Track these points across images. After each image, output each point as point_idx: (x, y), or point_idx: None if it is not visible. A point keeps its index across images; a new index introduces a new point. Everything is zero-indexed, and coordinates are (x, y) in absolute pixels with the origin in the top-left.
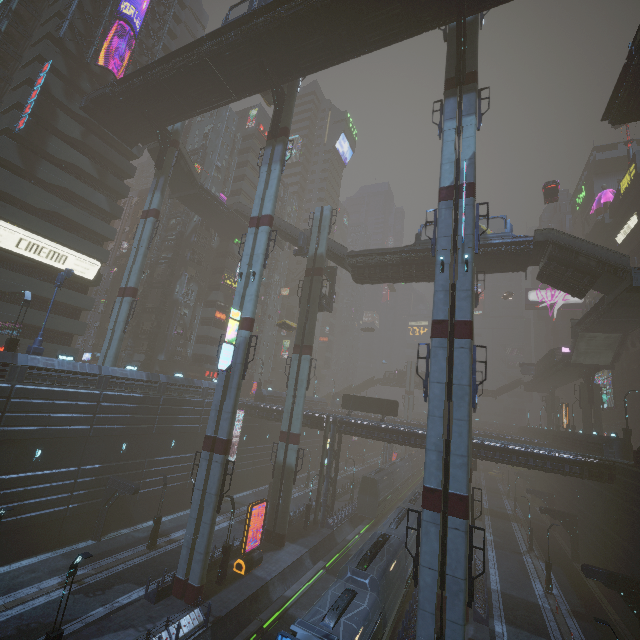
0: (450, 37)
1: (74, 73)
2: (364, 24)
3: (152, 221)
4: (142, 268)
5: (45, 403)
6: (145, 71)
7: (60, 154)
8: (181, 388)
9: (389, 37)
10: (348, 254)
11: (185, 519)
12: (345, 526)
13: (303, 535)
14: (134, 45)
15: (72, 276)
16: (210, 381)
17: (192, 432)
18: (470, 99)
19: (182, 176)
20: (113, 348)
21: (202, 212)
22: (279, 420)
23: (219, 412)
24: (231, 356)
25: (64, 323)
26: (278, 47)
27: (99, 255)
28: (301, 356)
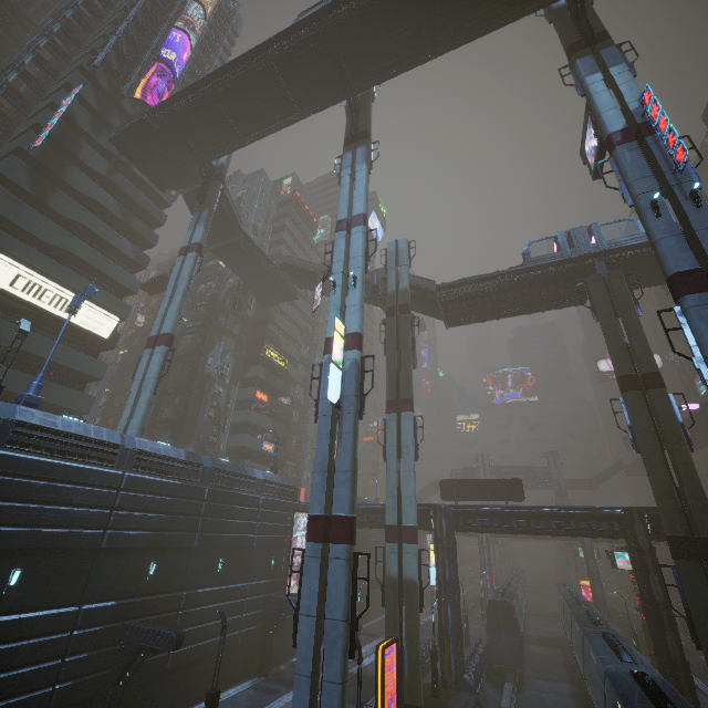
0: (558, 15)
1: (104, 108)
2: (462, 5)
3: (194, 256)
4: (181, 310)
5: (36, 484)
6: (194, 89)
7: (80, 187)
8: (230, 477)
9: (489, 20)
10: (439, 286)
11: (242, 700)
12: (485, 686)
13: (438, 707)
14: (173, 89)
15: (80, 332)
16: (264, 471)
17: (245, 547)
18: (611, 52)
19: (222, 222)
20: (138, 415)
21: (241, 269)
22: (361, 523)
23: (328, 475)
24: (339, 385)
25: (63, 395)
26: (359, 42)
27: (117, 309)
28: (400, 414)
